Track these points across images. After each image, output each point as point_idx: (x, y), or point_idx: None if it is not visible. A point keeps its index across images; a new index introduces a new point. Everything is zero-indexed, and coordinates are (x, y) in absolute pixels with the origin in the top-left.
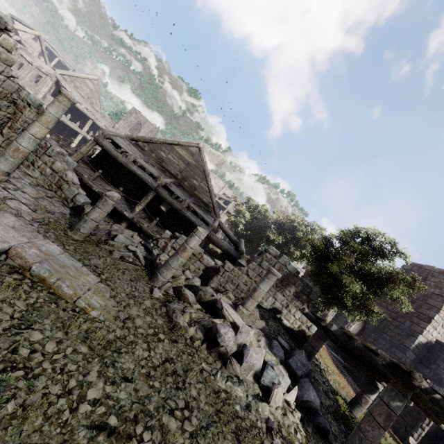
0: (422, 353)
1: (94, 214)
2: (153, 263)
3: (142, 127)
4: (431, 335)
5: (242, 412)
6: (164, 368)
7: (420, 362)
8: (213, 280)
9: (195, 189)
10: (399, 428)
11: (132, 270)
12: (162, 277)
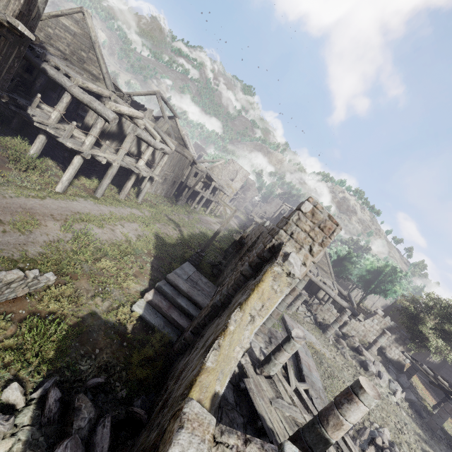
0: None
1: (297, 303)
2: (316, 321)
3: (238, 173)
4: None
5: (386, 397)
6: (355, 377)
7: None
8: (343, 328)
9: (318, 261)
10: None
11: (314, 328)
12: (330, 333)
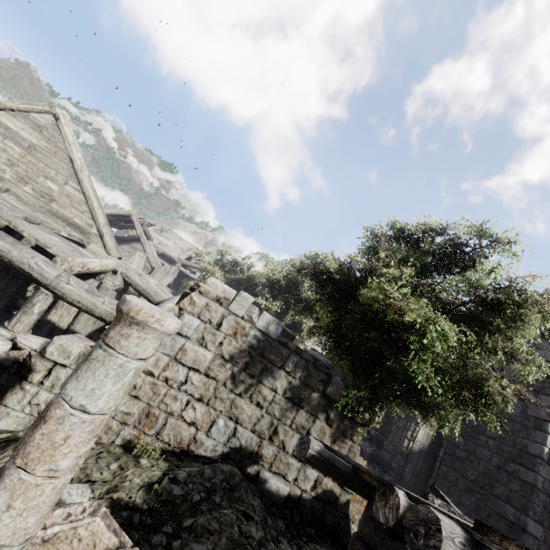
0: None
1: None
2: None
3: None
4: None
5: None
6: None
7: None
8: (6, 406)
9: (53, 198)
10: None
11: None
12: None
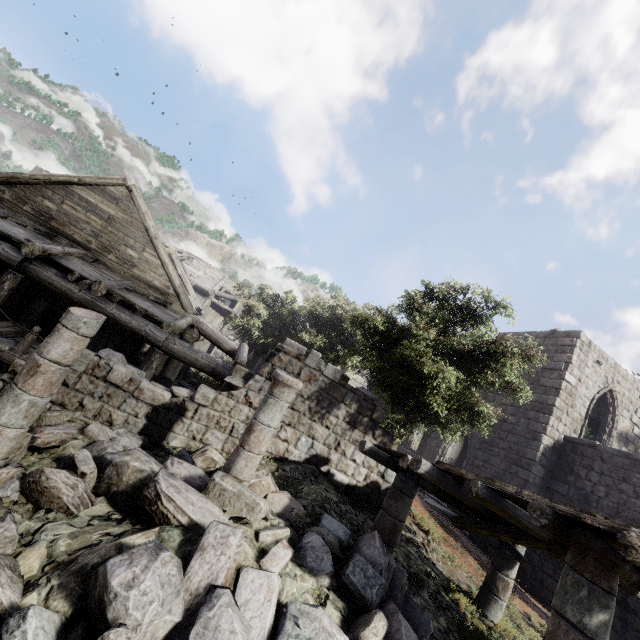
0: (551, 462)
1: None
2: None
3: None
4: (557, 431)
5: None
6: None
7: (553, 477)
8: (174, 432)
9: (134, 264)
10: (552, 596)
11: None
12: None
